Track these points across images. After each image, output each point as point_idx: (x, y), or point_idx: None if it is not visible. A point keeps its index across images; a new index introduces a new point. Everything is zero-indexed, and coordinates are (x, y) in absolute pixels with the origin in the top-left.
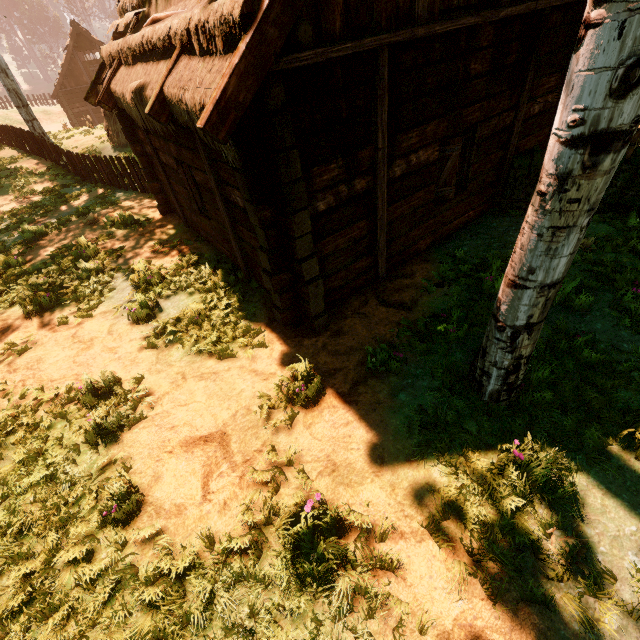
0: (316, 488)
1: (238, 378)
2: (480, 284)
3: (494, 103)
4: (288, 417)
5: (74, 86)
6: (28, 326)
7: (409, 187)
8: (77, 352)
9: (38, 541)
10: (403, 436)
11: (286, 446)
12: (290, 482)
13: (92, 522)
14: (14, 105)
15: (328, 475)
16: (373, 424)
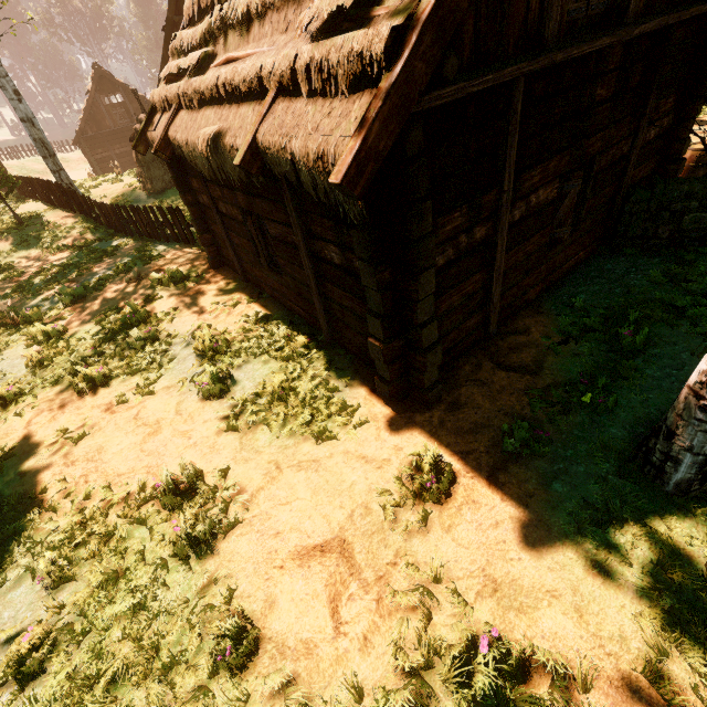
0: (479, 615)
1: (345, 467)
2: (613, 339)
3: (614, 131)
4: (421, 518)
5: (96, 131)
6: (80, 407)
7: (526, 231)
8: (143, 438)
9: (135, 694)
10: (573, 540)
11: (426, 557)
12: (443, 607)
13: (200, 667)
14: (30, 154)
15: (490, 596)
16: (530, 525)
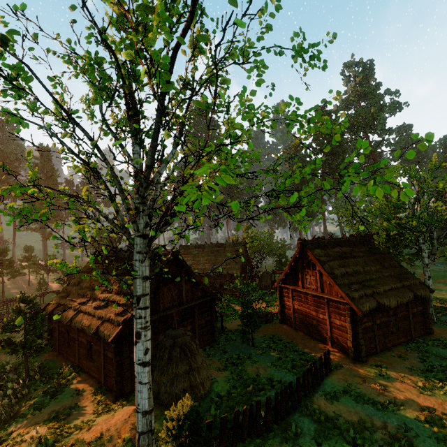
0: None
1: None
2: None
3: None
4: None
5: None
6: None
7: None
8: None
9: None
10: None
11: None
12: None
13: None
14: None
15: None
16: None
